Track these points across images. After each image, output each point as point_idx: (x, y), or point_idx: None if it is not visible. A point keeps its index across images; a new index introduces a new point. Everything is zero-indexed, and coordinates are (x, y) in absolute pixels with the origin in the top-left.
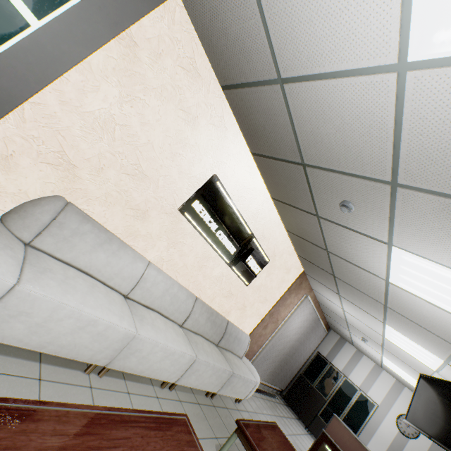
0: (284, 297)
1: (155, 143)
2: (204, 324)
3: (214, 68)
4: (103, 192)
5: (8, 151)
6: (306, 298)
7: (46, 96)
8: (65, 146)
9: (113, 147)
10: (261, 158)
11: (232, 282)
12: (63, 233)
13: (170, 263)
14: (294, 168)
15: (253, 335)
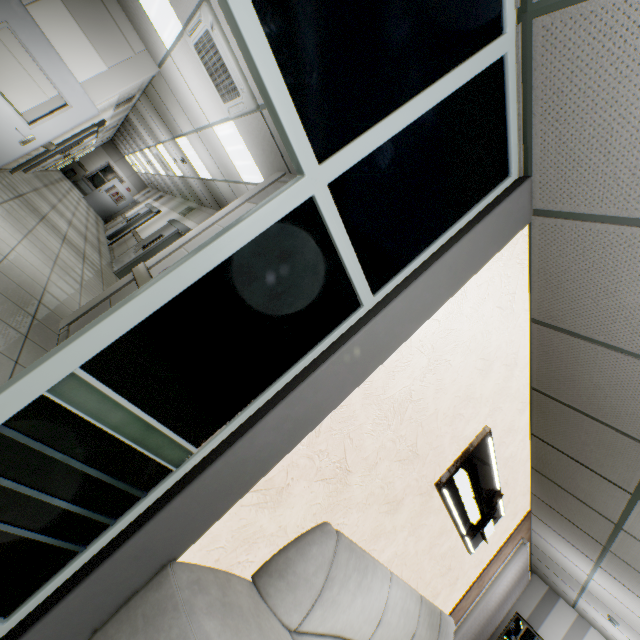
0: (500, 551)
1: (440, 409)
2: (424, 636)
3: (535, 301)
4: (365, 493)
5: (286, 479)
6: (524, 545)
7: (352, 393)
8: (349, 449)
9: (397, 431)
10: (551, 400)
11: (455, 553)
12: (332, 593)
13: (402, 555)
14: (633, 444)
15: (453, 612)
